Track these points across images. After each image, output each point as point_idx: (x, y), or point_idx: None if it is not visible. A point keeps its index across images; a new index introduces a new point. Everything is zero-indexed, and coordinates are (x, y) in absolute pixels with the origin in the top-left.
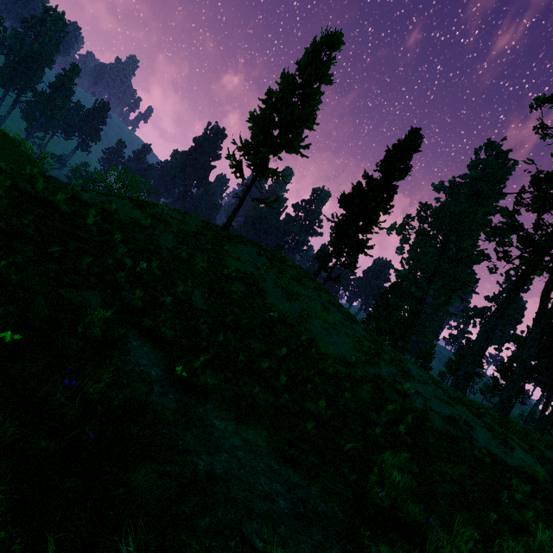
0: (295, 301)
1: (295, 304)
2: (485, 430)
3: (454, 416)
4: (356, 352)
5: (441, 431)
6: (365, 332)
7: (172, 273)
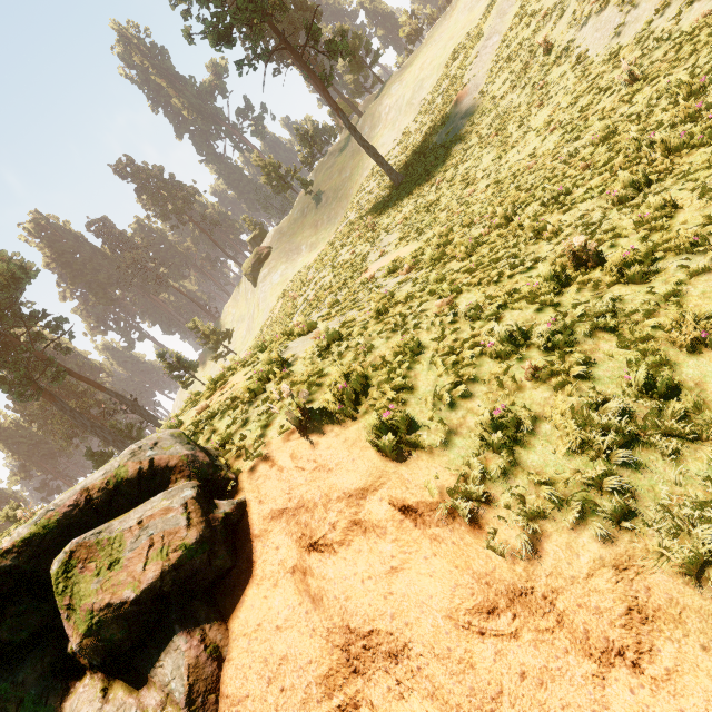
0: None
1: None
2: None
3: None
4: None
5: None
6: None
7: None
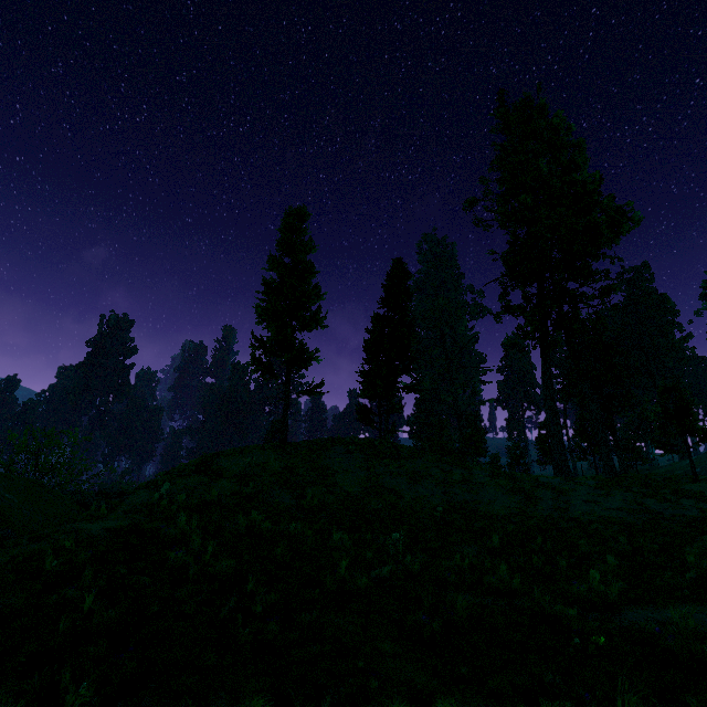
0: (420, 481)
1: (424, 484)
2: (649, 500)
3: (626, 503)
4: (512, 498)
5: (642, 523)
6: (485, 471)
7: (332, 530)
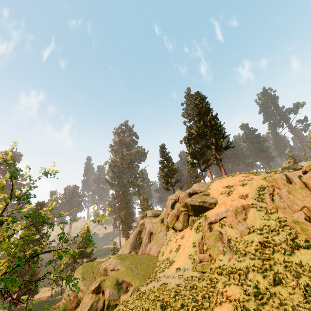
0: None
1: None
2: None
3: None
4: None
5: None
6: None
7: None
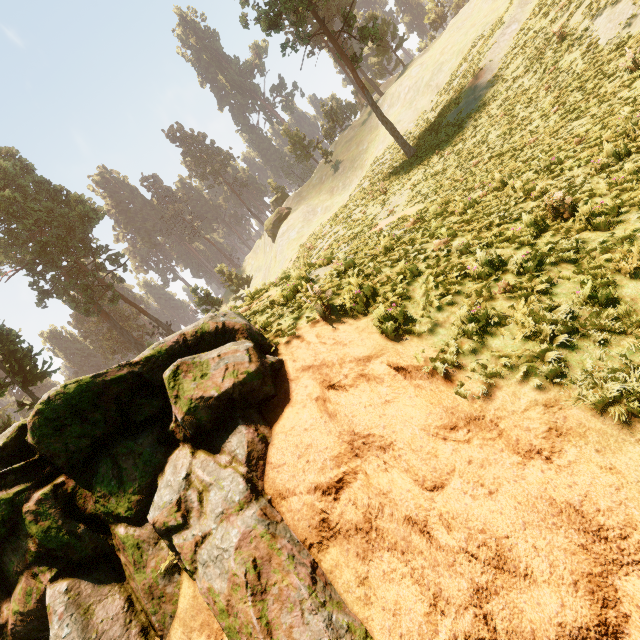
0: None
1: None
2: None
3: None
4: None
5: None
6: None
7: None
